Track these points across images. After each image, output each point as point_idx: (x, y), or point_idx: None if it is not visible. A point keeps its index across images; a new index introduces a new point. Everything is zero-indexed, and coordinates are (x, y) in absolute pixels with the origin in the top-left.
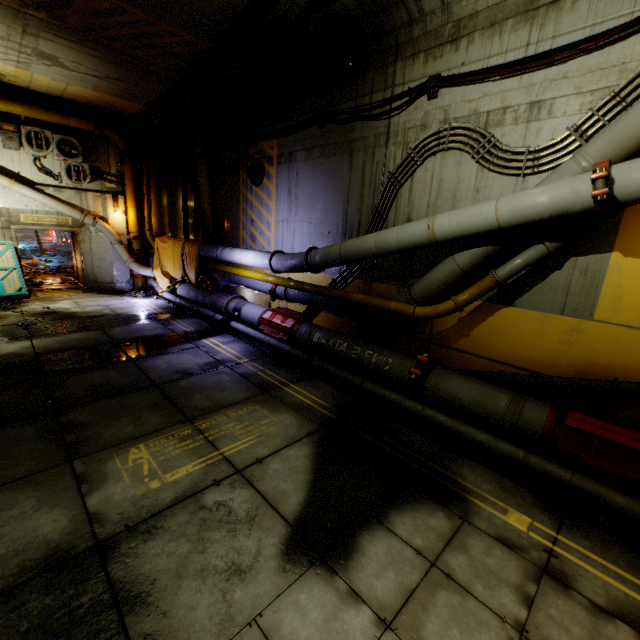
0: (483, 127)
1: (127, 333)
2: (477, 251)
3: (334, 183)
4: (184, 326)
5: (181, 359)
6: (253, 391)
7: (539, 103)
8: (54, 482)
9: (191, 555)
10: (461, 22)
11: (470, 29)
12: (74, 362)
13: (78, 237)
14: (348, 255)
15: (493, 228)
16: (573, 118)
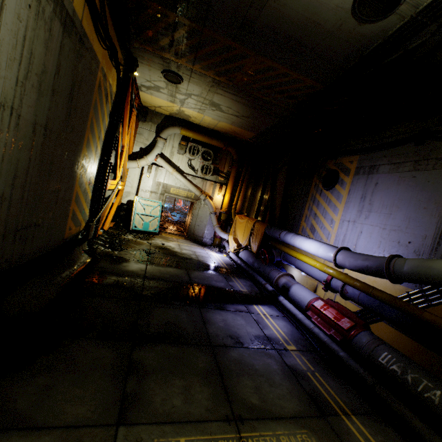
0: None
1: (201, 278)
2: None
3: (427, 195)
4: (240, 285)
5: (235, 321)
6: (305, 404)
7: None
8: None
9: None
10: None
11: None
12: (162, 293)
13: (193, 205)
14: None
15: None
16: None
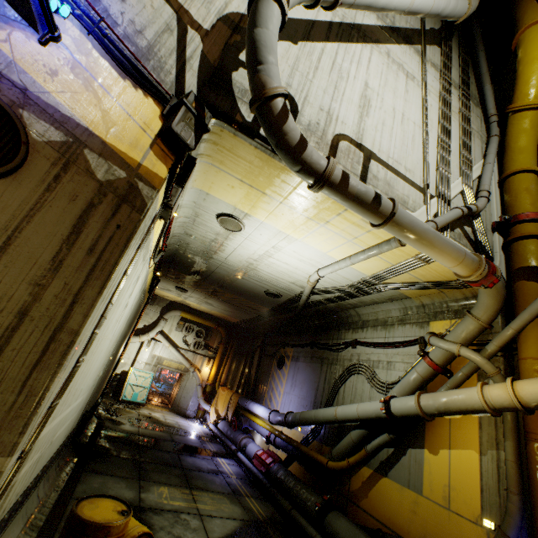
0: (372, 366)
1: (181, 439)
2: (359, 431)
3: (313, 377)
4: (211, 446)
5: (201, 462)
6: (228, 490)
7: (390, 362)
8: (132, 483)
9: (168, 526)
10: (364, 321)
11: (367, 325)
12: (153, 444)
13: (182, 377)
14: (303, 419)
15: (357, 418)
16: (402, 372)
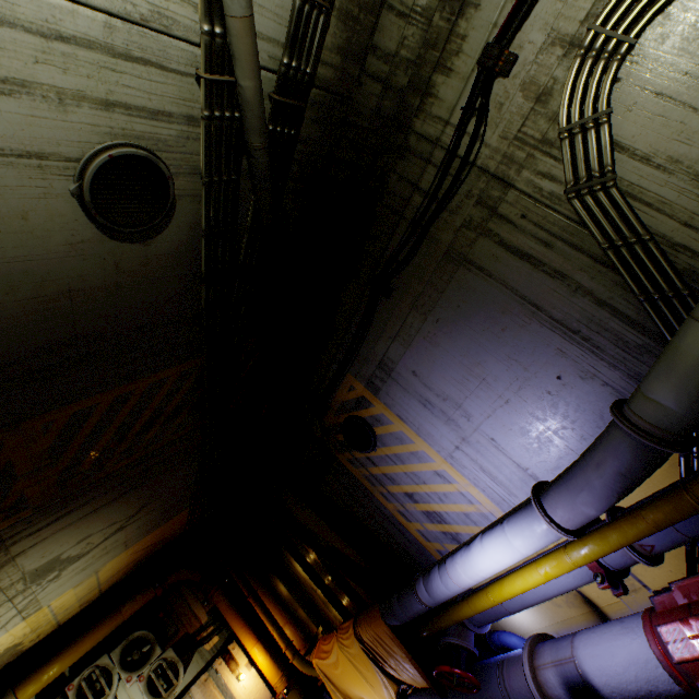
0: None
1: None
2: None
3: (482, 317)
4: None
5: None
6: None
7: None
8: None
9: None
10: None
11: None
12: None
13: None
14: None
15: None
16: None
